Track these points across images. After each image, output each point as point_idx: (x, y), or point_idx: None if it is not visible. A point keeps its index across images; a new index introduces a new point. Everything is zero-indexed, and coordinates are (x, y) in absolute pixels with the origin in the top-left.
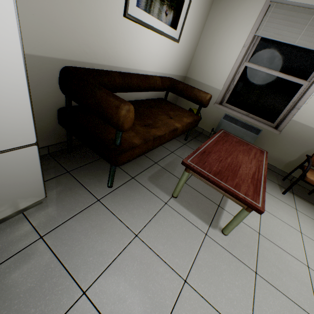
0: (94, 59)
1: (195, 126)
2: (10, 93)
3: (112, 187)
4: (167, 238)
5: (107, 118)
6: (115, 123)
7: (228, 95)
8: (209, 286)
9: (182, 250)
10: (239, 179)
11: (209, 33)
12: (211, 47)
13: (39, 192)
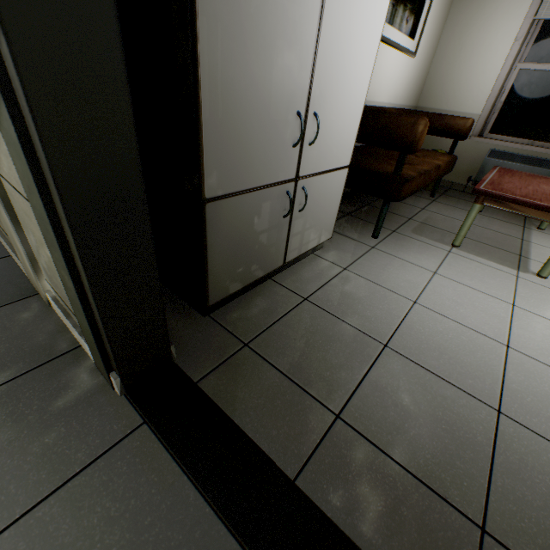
0: None
1: (450, 170)
2: (356, 112)
3: (377, 238)
4: (470, 277)
5: (395, 141)
6: (408, 143)
7: (493, 120)
8: (544, 310)
9: (494, 285)
10: None
11: (453, 34)
12: (458, 54)
13: (331, 228)
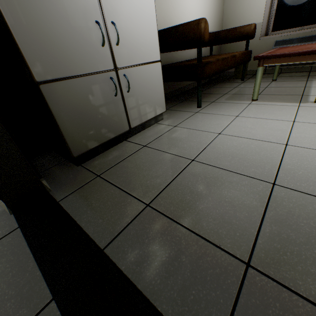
0: (160, 28)
1: (248, 60)
2: (151, 22)
3: (201, 107)
4: (263, 113)
5: (190, 40)
6: (198, 37)
7: (272, 23)
8: None
9: (280, 114)
10: (314, 48)
11: None
12: None
13: (163, 104)
